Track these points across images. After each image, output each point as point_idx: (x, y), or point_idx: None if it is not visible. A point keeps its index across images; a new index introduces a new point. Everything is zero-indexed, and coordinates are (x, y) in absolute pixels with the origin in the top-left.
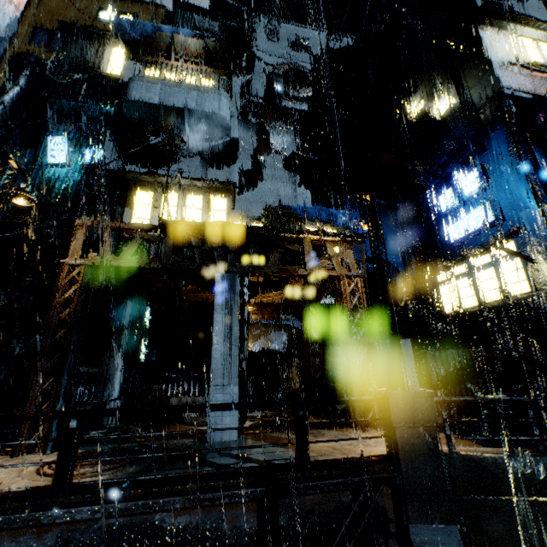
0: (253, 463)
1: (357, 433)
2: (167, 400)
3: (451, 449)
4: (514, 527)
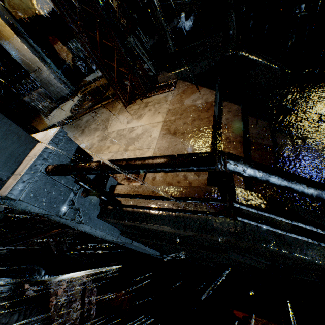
0: (3, 206)
1: (118, 114)
2: (22, 101)
3: (113, 206)
4: (177, 250)
